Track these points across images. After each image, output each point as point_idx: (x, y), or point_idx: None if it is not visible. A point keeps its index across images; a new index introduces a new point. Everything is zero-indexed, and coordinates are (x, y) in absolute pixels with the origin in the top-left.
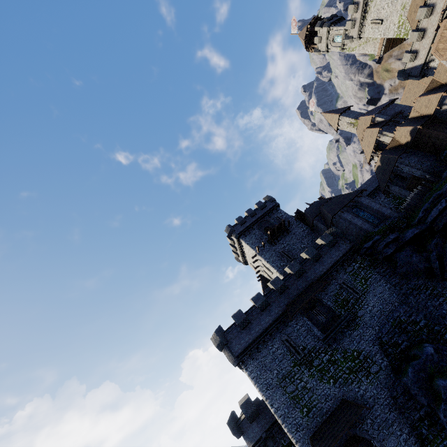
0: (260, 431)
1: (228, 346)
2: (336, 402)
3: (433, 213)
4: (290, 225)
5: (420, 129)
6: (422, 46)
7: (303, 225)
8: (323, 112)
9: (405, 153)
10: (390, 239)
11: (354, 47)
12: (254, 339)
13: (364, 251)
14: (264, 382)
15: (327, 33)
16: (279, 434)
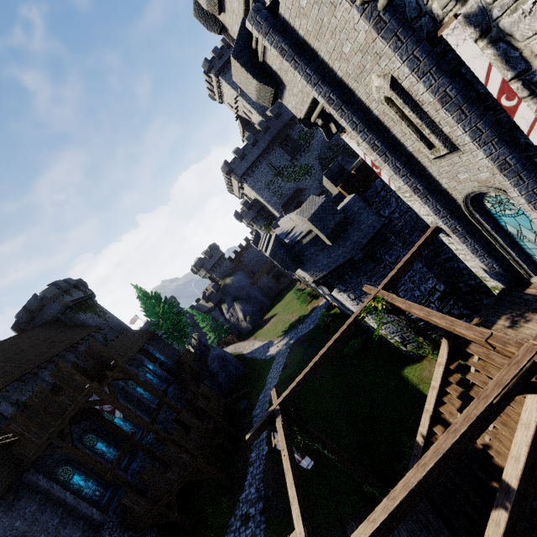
0: (254, 214)
1: (234, 172)
2: (294, 190)
3: None
4: None
5: None
6: None
7: None
8: None
9: None
10: None
11: None
12: (250, 165)
13: None
14: (258, 188)
15: None
16: (263, 213)
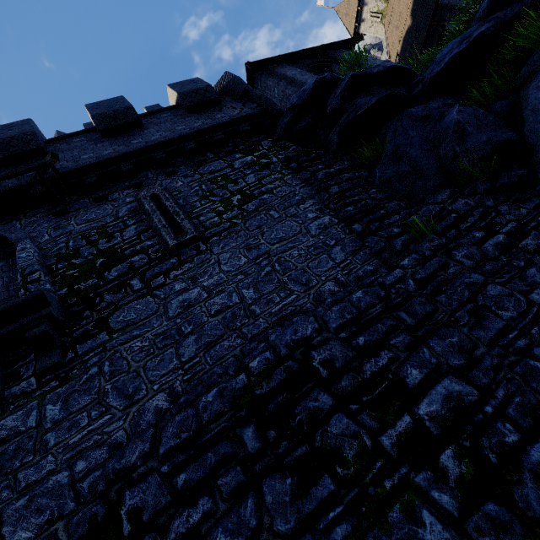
0: None
1: None
2: None
3: None
4: None
5: None
6: None
7: None
8: (338, 5)
9: None
10: (380, 66)
11: None
12: None
13: (288, 121)
14: None
15: None
16: None
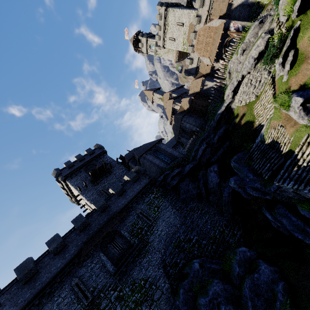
0: None
1: None
2: None
3: (199, 152)
4: (113, 167)
5: (193, 99)
6: (194, 56)
7: (123, 167)
8: (144, 90)
9: (186, 115)
10: (175, 172)
11: (162, 54)
12: (37, 292)
13: (159, 184)
14: None
15: (146, 42)
16: None
